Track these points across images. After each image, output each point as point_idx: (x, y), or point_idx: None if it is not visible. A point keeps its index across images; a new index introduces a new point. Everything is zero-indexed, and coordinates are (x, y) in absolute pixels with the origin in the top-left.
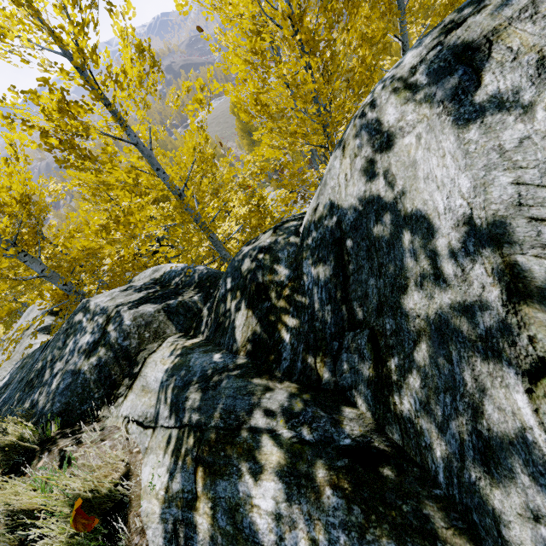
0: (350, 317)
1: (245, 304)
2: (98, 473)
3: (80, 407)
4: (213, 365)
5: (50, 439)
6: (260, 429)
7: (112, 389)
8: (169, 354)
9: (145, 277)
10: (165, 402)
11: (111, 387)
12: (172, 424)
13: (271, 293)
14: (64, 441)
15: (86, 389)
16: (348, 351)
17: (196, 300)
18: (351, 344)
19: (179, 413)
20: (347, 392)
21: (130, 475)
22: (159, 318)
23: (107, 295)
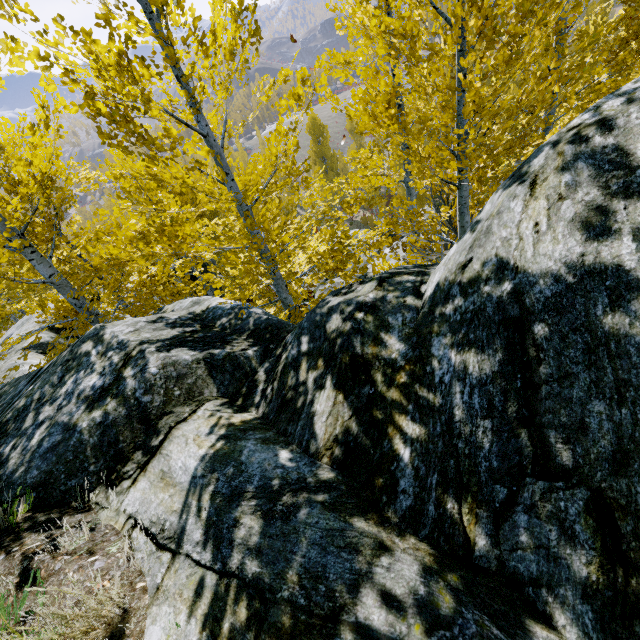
0: (538, 454)
1: (332, 381)
2: (76, 629)
3: (66, 481)
4: (281, 472)
5: (13, 528)
6: (377, 634)
7: (115, 462)
8: (207, 431)
9: (181, 309)
10: (198, 514)
11: (114, 459)
12: (207, 561)
13: (376, 375)
14: (32, 538)
15: (79, 456)
16: (532, 513)
17: (250, 356)
18: (539, 502)
19: (221, 545)
20: (527, 588)
21: (127, 635)
22: (196, 371)
23: (129, 324)
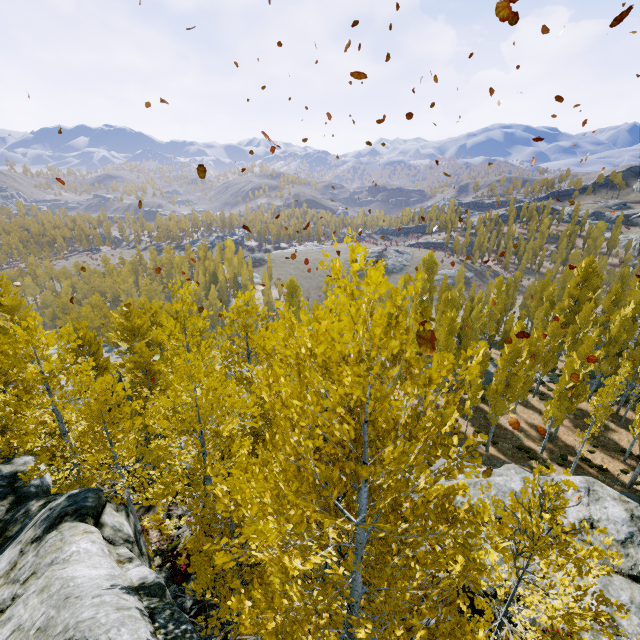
0: None
1: None
2: None
3: None
4: None
5: None
6: None
7: None
8: None
9: (17, 464)
10: None
11: None
12: None
13: (2, 537)
14: None
15: None
16: None
17: (3, 509)
18: None
19: None
20: None
21: None
22: None
23: None
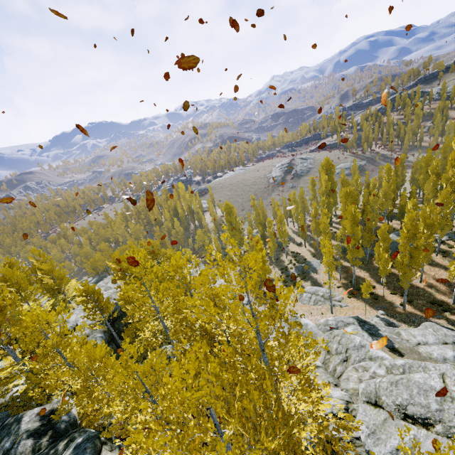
0: None
1: None
2: None
3: None
4: None
5: None
6: None
7: None
8: None
9: (53, 402)
10: None
11: None
12: None
13: None
14: None
15: None
16: None
17: (44, 446)
18: None
19: None
20: None
21: None
22: (29, 450)
23: (30, 415)
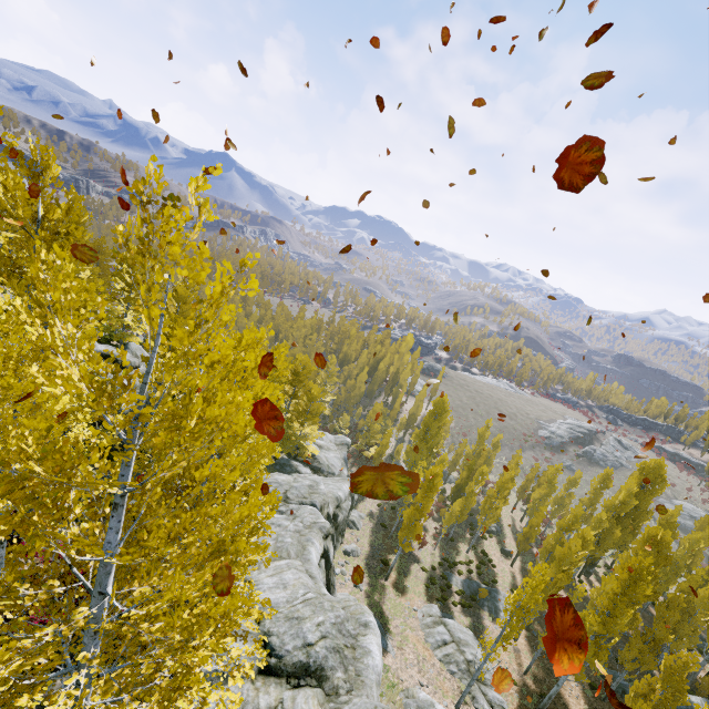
0: None
1: None
2: None
3: None
4: None
5: None
6: None
7: None
8: None
9: None
10: None
11: None
12: None
13: None
14: None
15: None
16: None
17: None
18: None
19: None
20: None
21: None
22: None
23: None
